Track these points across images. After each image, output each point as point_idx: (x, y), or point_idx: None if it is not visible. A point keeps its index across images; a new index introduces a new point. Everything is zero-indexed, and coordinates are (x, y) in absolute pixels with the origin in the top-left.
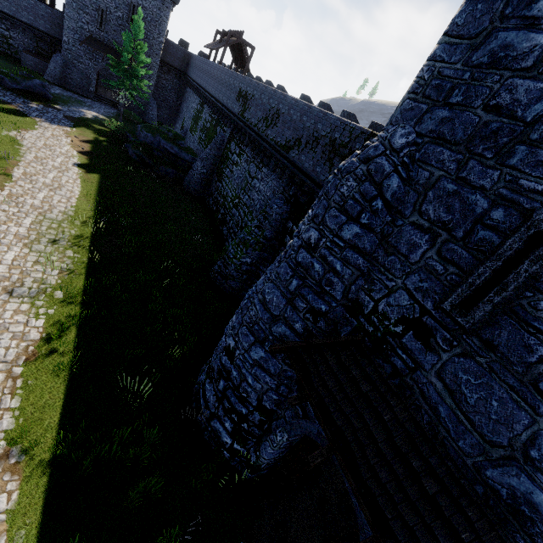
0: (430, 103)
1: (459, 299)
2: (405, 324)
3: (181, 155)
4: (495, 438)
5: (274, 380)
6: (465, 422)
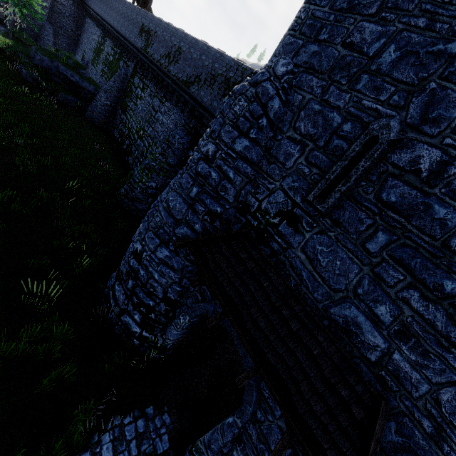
0: (305, 39)
1: (319, 191)
2: (281, 216)
3: (82, 84)
4: (337, 286)
5: (177, 275)
6: (319, 280)
